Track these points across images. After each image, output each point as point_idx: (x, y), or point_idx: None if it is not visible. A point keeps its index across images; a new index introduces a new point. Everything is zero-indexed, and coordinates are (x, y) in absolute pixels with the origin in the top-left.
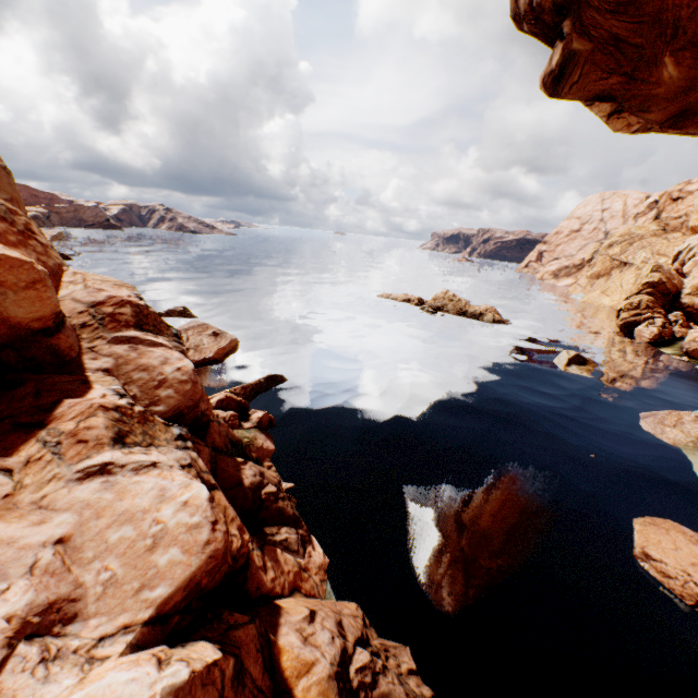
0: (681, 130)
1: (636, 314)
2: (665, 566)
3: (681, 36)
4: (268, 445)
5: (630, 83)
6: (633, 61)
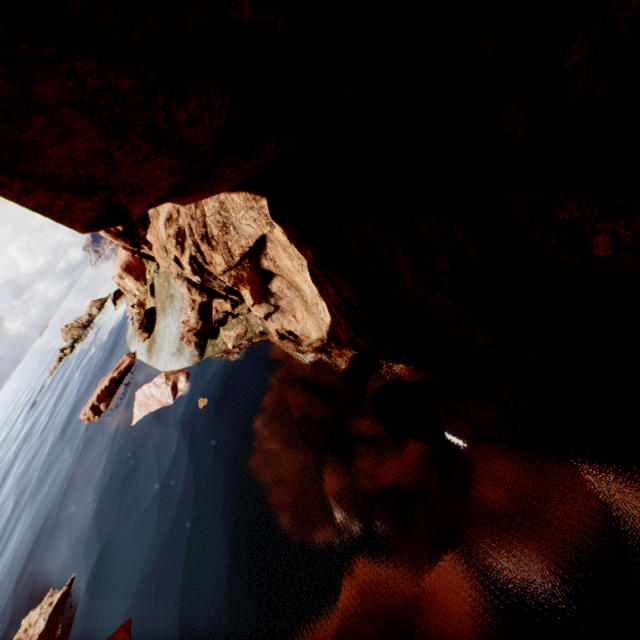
0: None
1: None
2: (82, 418)
3: None
4: None
5: None
6: None
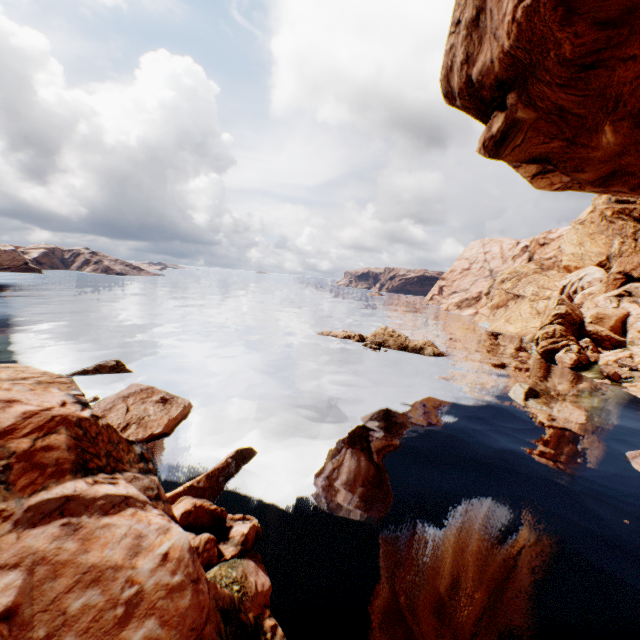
0: (608, 188)
1: (553, 342)
2: None
3: (621, 108)
4: (262, 581)
5: (571, 147)
6: (575, 128)
